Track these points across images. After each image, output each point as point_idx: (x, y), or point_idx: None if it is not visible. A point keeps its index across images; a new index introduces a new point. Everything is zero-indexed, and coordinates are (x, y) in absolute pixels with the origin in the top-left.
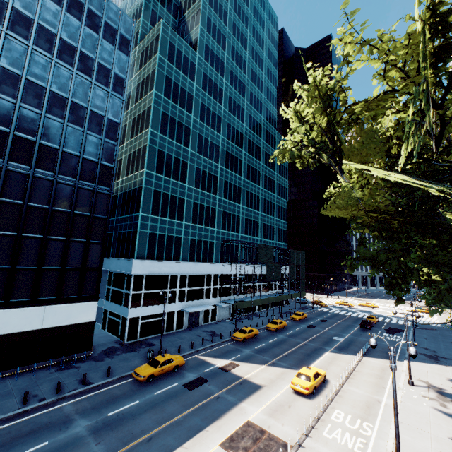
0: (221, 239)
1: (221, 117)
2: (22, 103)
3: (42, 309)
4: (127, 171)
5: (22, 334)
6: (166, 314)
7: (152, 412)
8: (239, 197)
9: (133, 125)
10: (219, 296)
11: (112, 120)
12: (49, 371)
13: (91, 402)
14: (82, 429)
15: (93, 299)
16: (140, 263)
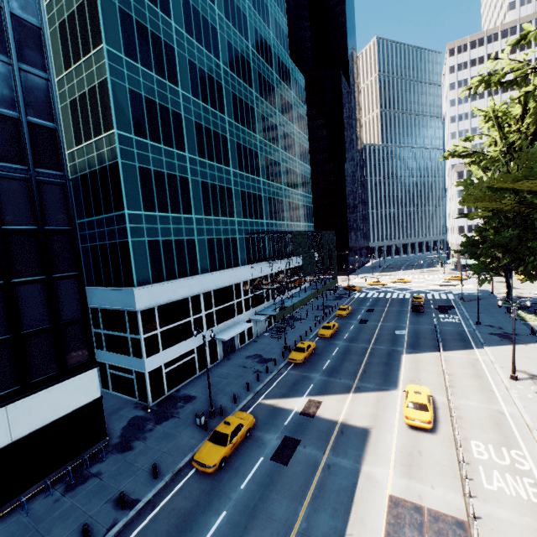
0: (244, 231)
1: (216, 29)
2: None
3: (1, 414)
4: (76, 135)
5: None
6: (195, 350)
7: (257, 526)
8: (258, 167)
9: (64, 39)
10: (253, 308)
11: (23, 18)
12: (51, 499)
13: None
14: None
15: (88, 367)
16: (146, 291)
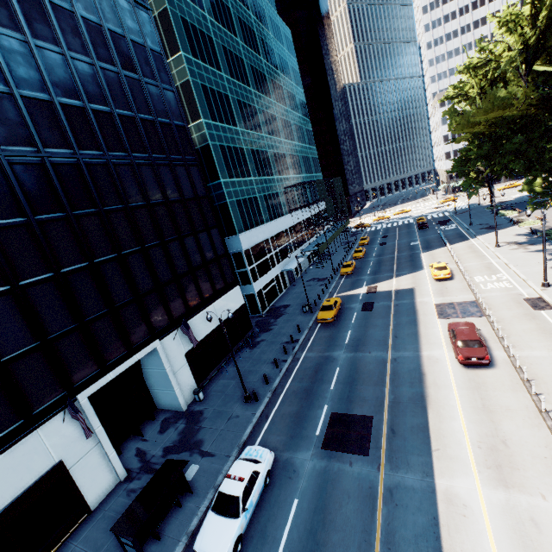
0: (281, 187)
1: (229, 8)
2: (68, 51)
3: (212, 307)
4: None
5: (211, 334)
6: (275, 279)
7: (371, 329)
8: (278, 129)
9: None
10: (298, 248)
11: (153, 50)
12: (246, 352)
13: (319, 345)
14: (345, 355)
15: (236, 284)
16: (244, 236)
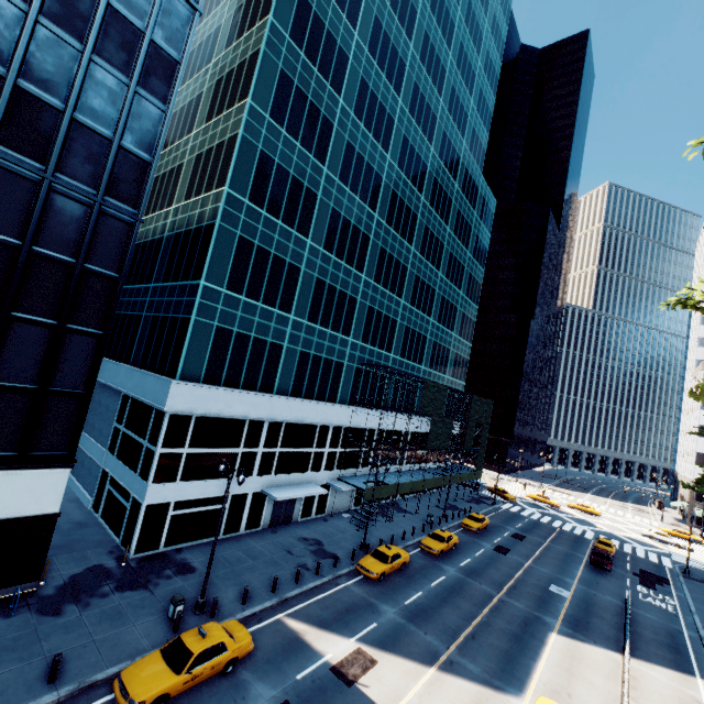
0: (357, 359)
1: (394, 120)
2: None
3: None
4: (189, 189)
5: None
6: (229, 499)
7: None
8: (402, 285)
9: (216, 93)
10: (338, 469)
11: (163, 48)
12: None
13: None
14: None
15: (59, 462)
16: (188, 389)
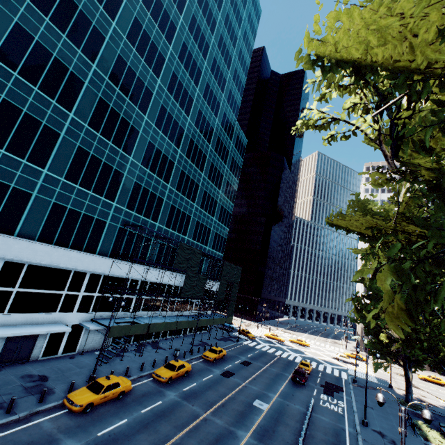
0: (122, 221)
1: (165, 58)
2: None
3: None
4: None
5: None
6: None
7: None
8: (169, 174)
9: None
10: (95, 311)
11: None
12: None
13: None
14: None
15: None
16: None
